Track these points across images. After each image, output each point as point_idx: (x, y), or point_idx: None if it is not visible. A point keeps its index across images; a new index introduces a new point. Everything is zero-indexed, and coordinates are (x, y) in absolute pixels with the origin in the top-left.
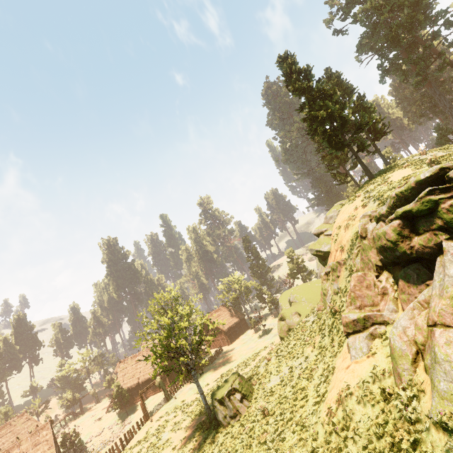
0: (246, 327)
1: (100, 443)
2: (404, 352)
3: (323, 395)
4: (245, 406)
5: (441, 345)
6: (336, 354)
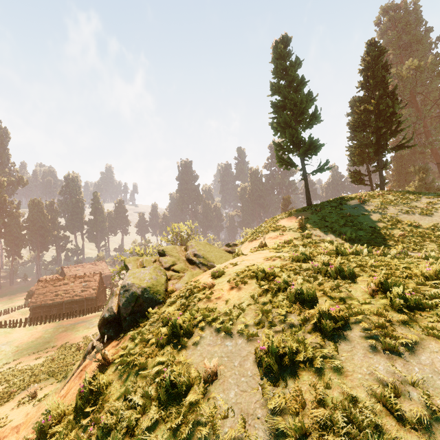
0: None
1: None
2: None
3: None
4: None
5: None
6: None
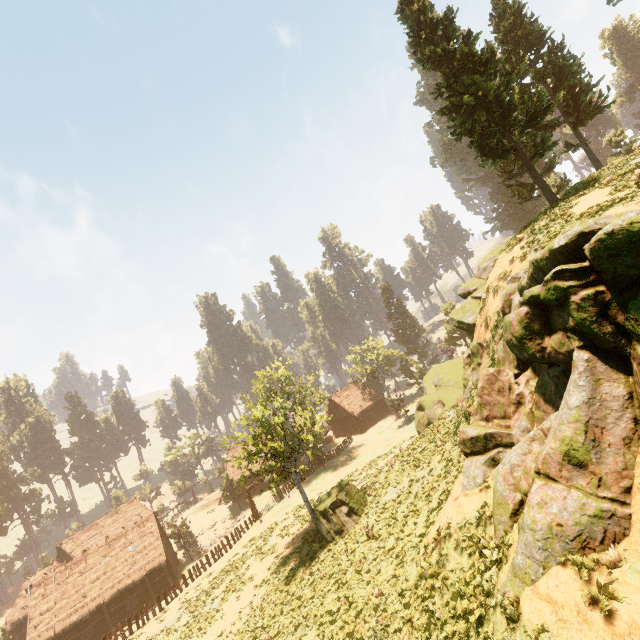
0: (386, 410)
1: (212, 537)
2: (505, 499)
3: (428, 527)
4: (354, 521)
5: (532, 506)
6: (458, 474)
